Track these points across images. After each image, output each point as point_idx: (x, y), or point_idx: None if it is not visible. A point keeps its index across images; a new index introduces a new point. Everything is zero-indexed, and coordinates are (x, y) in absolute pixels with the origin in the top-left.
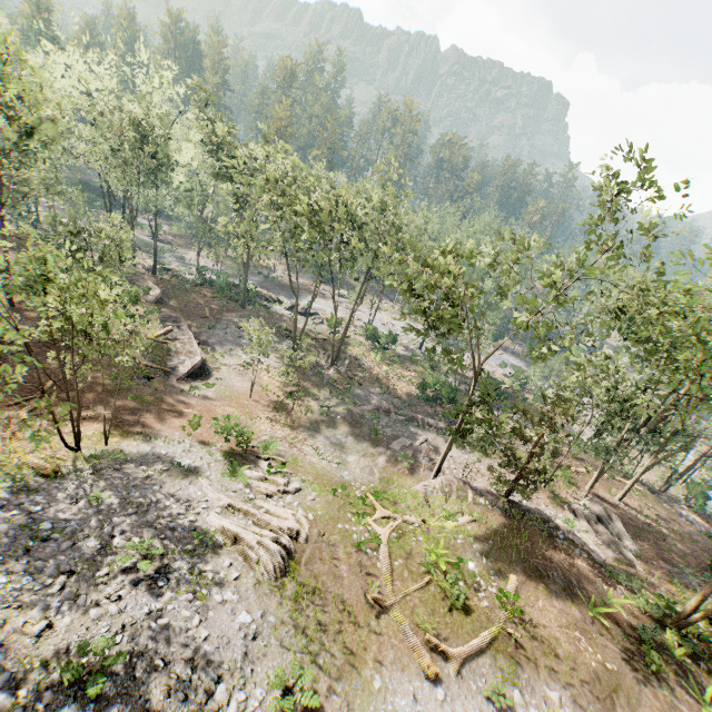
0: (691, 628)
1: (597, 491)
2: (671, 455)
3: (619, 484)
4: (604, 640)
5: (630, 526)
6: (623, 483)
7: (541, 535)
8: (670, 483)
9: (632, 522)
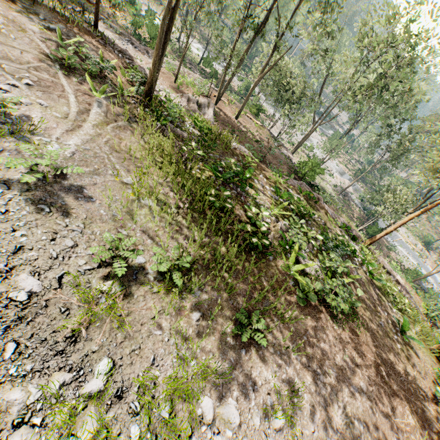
0: (169, 105)
1: (224, 109)
2: (270, 68)
3: (248, 119)
4: (38, 41)
5: (226, 123)
6: (253, 121)
7: (92, 36)
8: (296, 148)
9: (232, 124)
